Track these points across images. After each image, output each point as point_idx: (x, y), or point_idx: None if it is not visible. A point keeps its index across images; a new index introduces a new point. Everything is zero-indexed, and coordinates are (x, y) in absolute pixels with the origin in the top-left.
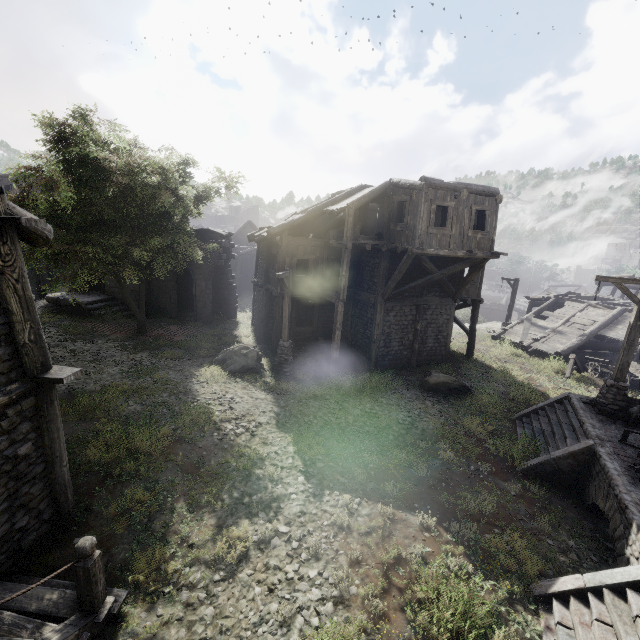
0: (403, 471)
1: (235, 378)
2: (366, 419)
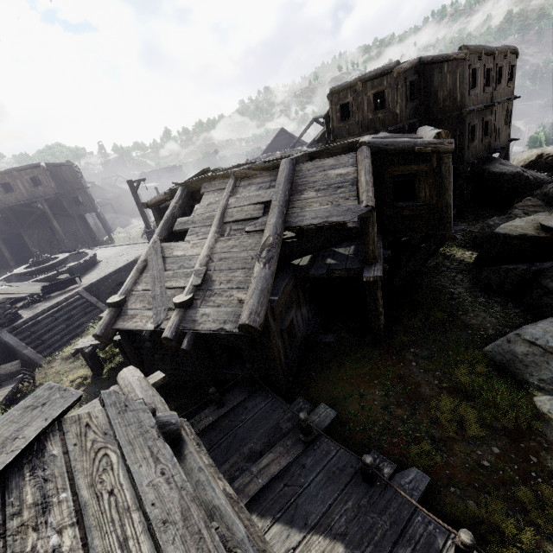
0: None
1: None
2: None
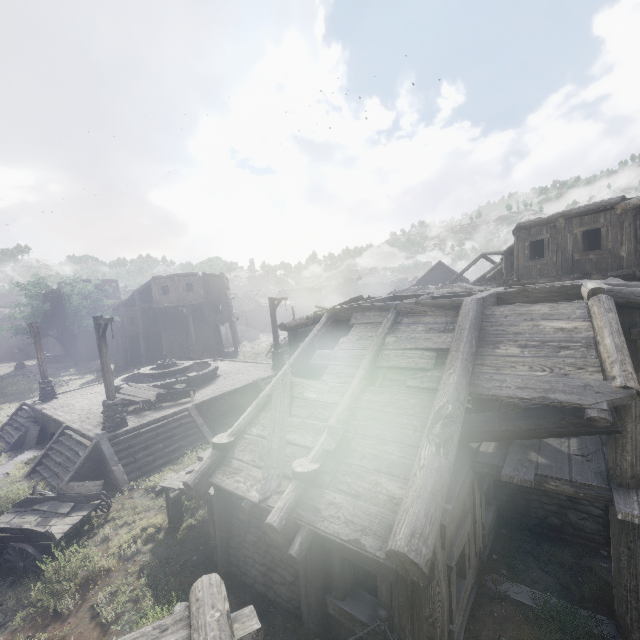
0: None
1: (89, 374)
2: None
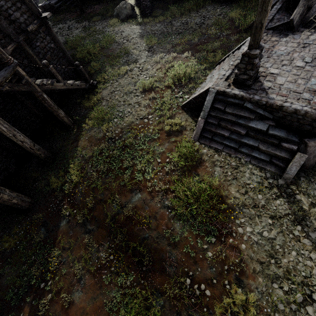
0: (188, 42)
1: (123, 22)
2: (181, 27)
